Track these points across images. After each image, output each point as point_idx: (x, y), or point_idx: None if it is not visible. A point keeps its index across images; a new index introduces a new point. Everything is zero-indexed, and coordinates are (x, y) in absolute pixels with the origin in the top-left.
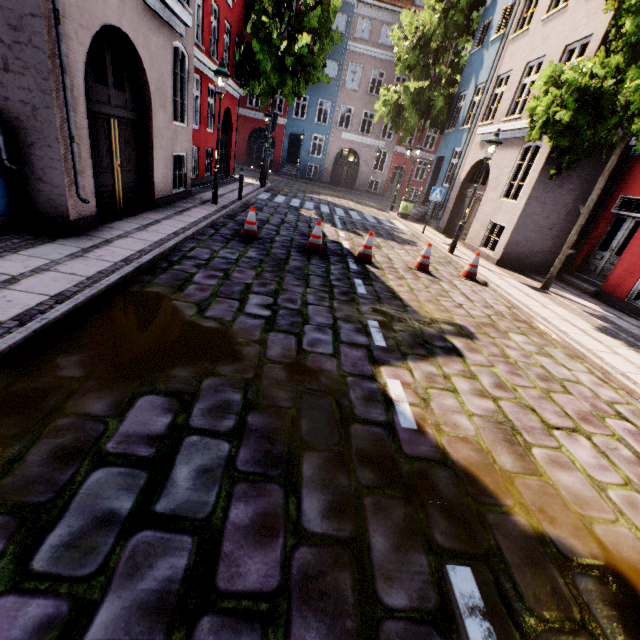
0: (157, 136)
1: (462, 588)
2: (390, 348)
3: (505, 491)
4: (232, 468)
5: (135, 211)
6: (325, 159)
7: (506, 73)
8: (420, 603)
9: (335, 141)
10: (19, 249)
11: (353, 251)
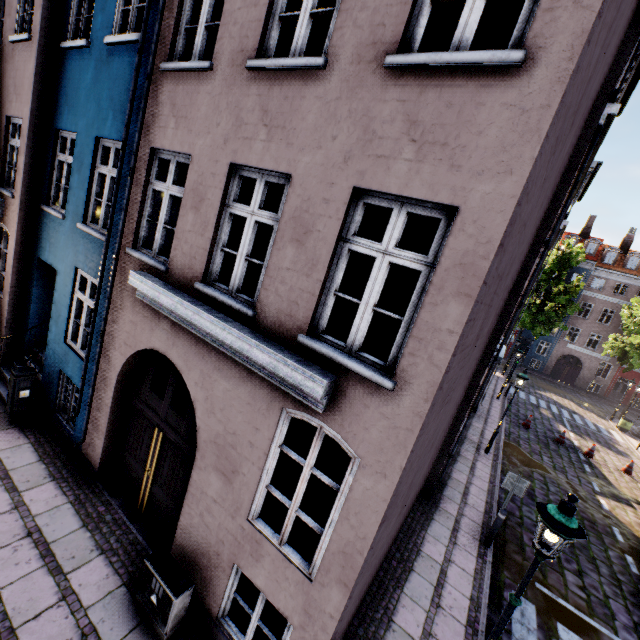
0: None
1: (614, 528)
2: (601, 492)
3: (634, 530)
4: (561, 492)
5: None
6: (548, 358)
7: None
8: (604, 524)
9: (560, 348)
10: (471, 418)
11: (580, 448)
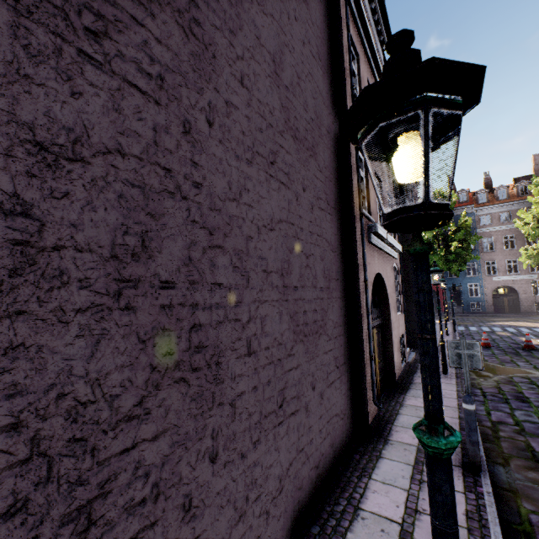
0: None
1: None
2: None
3: None
4: None
5: None
6: (483, 297)
7: None
8: None
9: (488, 283)
10: None
11: None
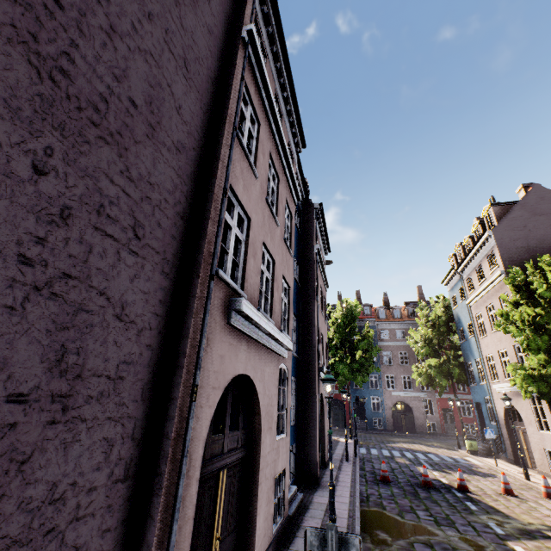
0: (325, 428)
1: None
2: (507, 534)
3: None
4: None
5: (321, 471)
6: (384, 412)
7: (489, 354)
8: None
9: (388, 398)
10: (312, 493)
11: (451, 484)
